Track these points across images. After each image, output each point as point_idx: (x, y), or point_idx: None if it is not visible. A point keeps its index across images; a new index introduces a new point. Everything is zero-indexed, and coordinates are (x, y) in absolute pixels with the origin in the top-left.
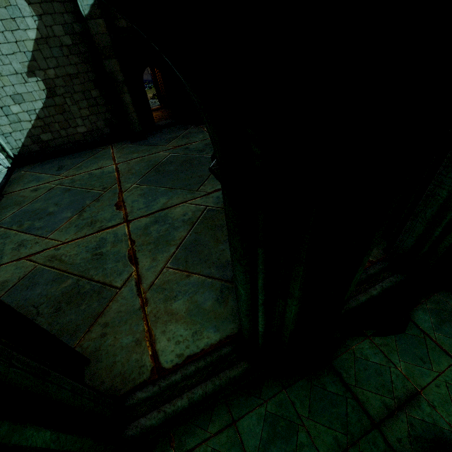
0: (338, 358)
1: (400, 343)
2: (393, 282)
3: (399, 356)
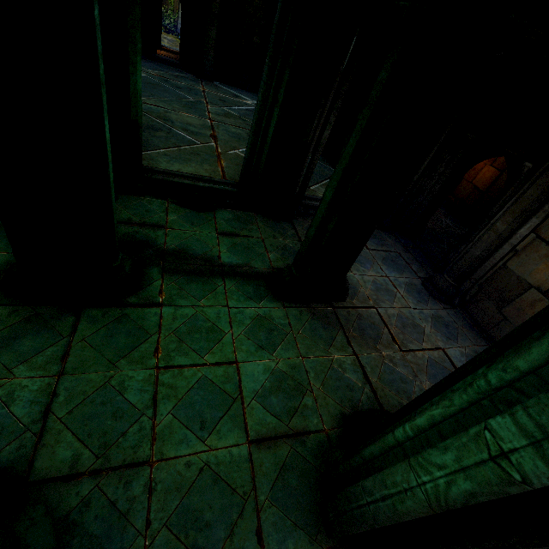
0: (127, 196)
1: (189, 214)
2: (224, 189)
3: (178, 216)
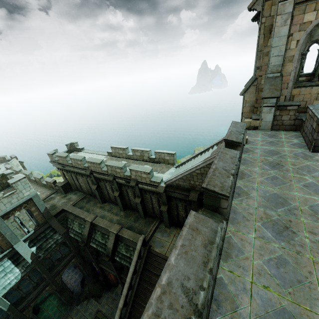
0: None
1: None
2: None
3: None
